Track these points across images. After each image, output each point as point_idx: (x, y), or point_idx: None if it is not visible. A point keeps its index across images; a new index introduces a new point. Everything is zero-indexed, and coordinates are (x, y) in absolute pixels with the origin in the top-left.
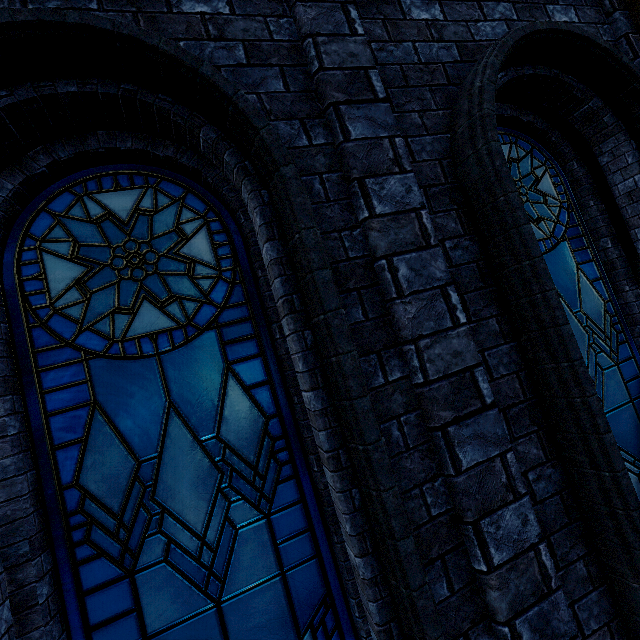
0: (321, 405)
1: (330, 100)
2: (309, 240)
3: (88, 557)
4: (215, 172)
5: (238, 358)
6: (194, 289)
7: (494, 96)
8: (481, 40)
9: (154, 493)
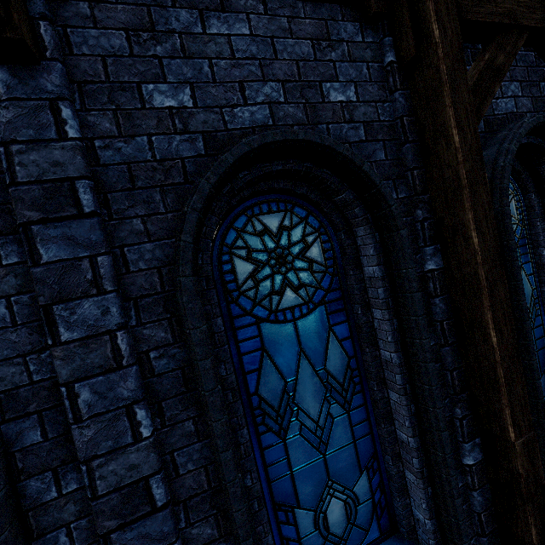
0: None
1: (20, 220)
2: None
3: None
4: None
5: None
6: None
7: (196, 225)
8: (235, 128)
9: None
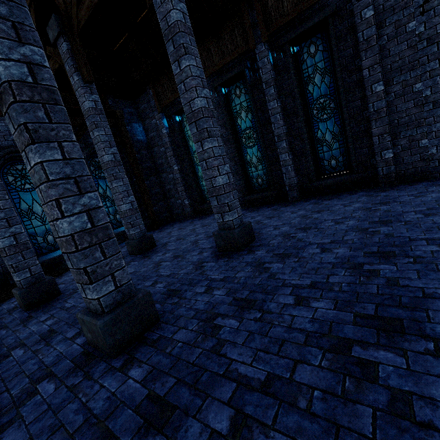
0: None
1: None
2: None
3: None
4: None
5: None
6: None
7: None
8: (3, 146)
9: None
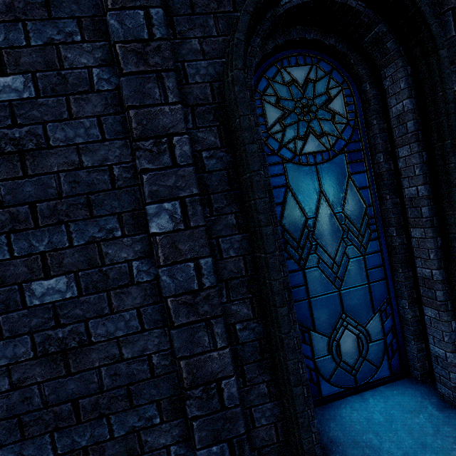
0: (427, 193)
1: (450, 6)
2: (450, 96)
3: (286, 258)
4: (355, 56)
5: (354, 172)
6: (334, 130)
7: None
8: None
9: (313, 234)
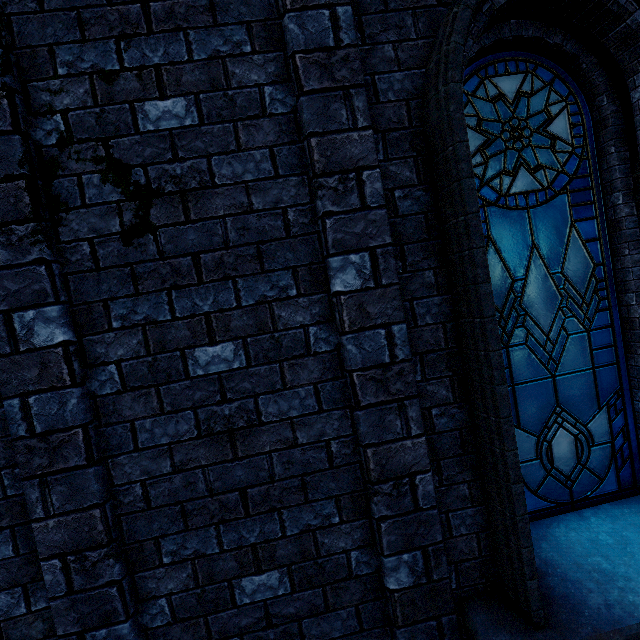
0: None
1: None
2: None
3: None
4: (589, 58)
5: (580, 218)
6: (554, 161)
7: None
8: None
9: (521, 302)
